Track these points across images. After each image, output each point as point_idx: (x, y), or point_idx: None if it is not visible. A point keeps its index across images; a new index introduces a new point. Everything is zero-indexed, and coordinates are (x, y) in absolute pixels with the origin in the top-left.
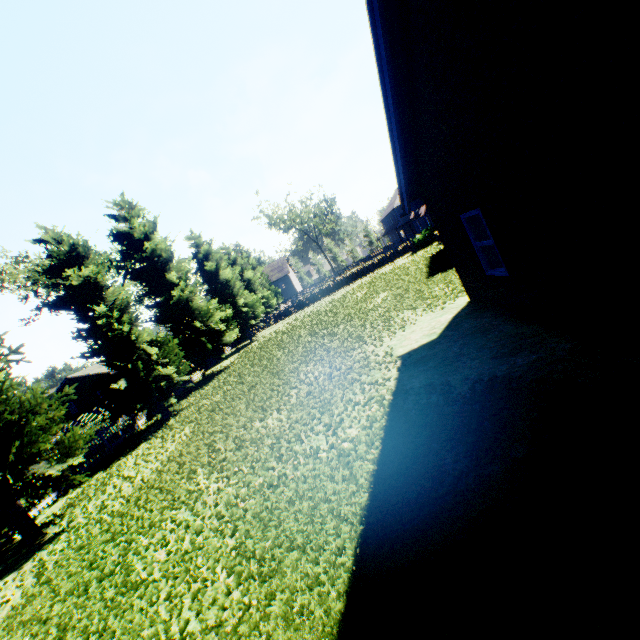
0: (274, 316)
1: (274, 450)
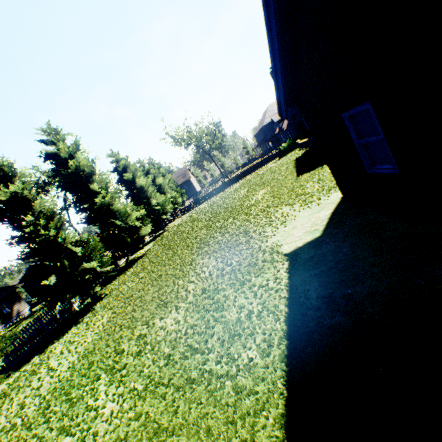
0: (180, 211)
1: (168, 366)
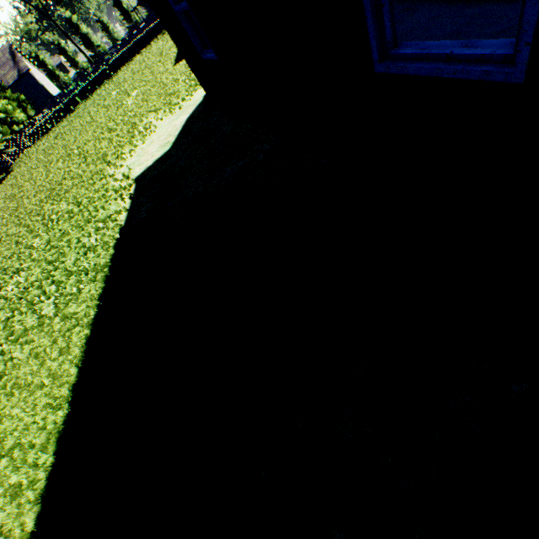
0: (25, 137)
1: (6, 328)
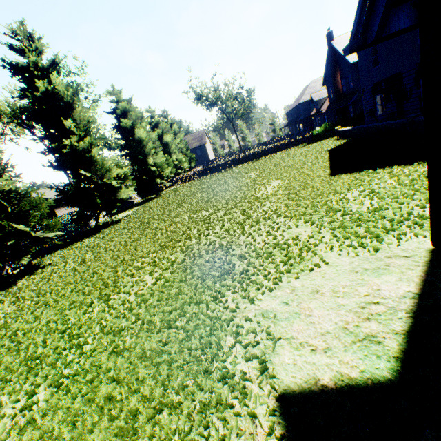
0: (180, 178)
1: None
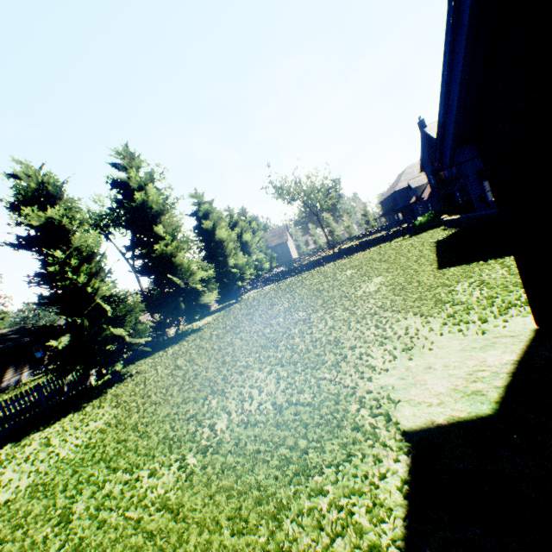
0: (262, 280)
1: None
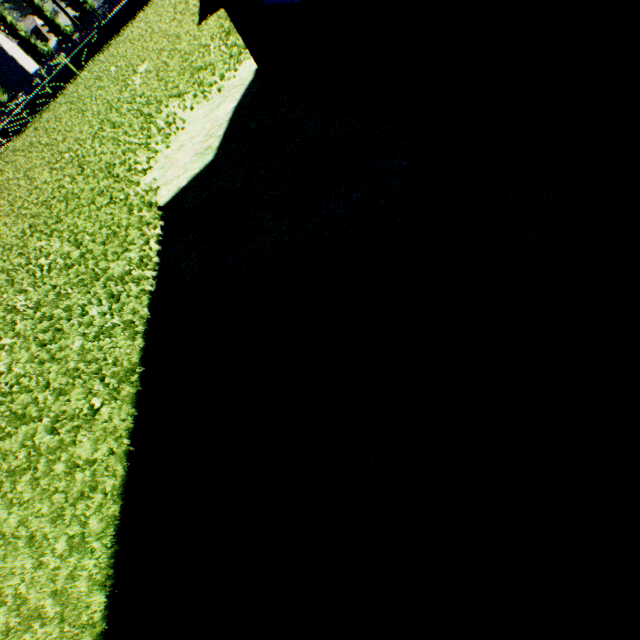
0: None
1: None
